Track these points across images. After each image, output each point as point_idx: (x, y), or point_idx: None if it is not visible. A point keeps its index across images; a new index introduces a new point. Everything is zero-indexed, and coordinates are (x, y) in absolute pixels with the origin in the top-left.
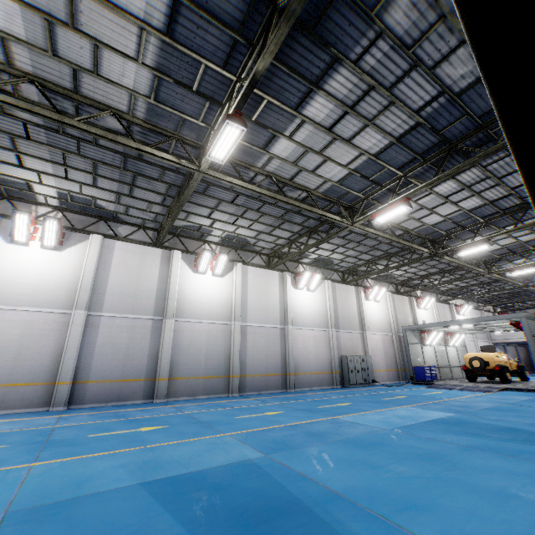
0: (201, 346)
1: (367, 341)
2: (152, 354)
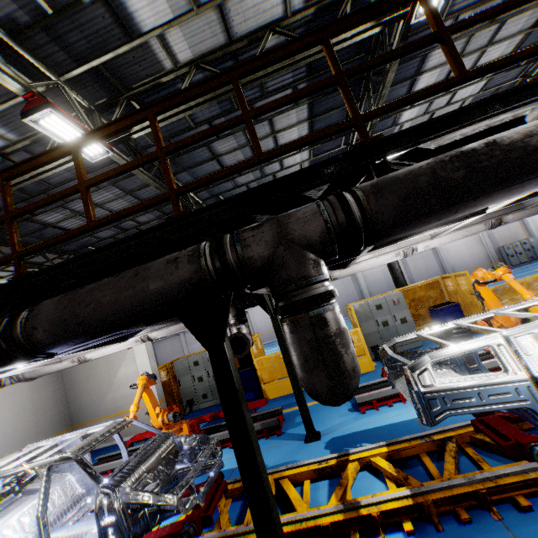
0: (381, 279)
1: (527, 225)
2: (358, 291)
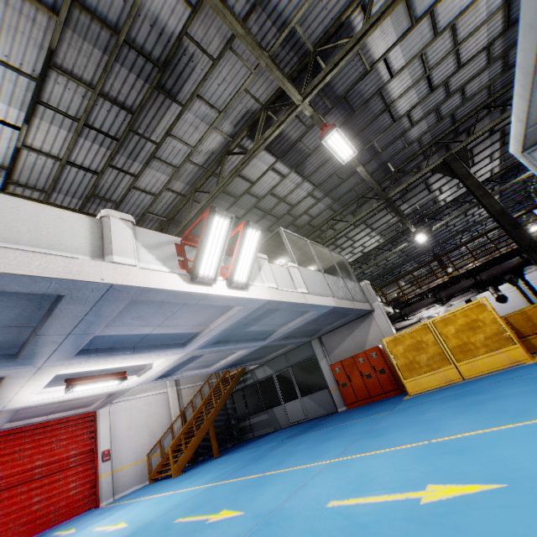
0: None
1: None
2: None
